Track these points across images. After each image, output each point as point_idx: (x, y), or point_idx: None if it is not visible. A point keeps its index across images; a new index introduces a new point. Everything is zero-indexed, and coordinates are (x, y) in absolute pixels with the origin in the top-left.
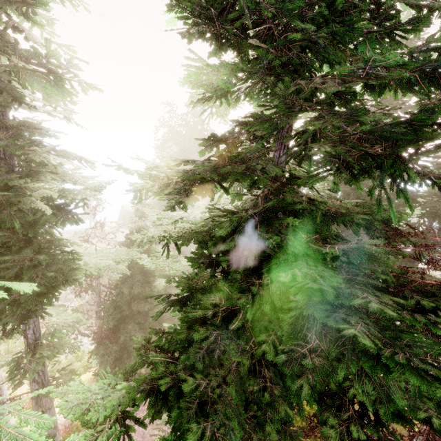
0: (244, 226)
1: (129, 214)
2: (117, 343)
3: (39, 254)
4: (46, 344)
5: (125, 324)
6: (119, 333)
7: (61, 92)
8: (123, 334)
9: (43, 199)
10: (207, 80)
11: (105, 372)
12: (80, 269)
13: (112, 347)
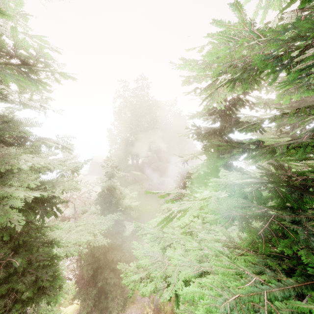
0: None
1: (97, 164)
2: (95, 286)
3: (17, 254)
4: None
5: (102, 270)
6: (97, 276)
7: (34, 83)
8: (101, 280)
9: None
10: (240, 56)
11: (87, 312)
12: (60, 276)
13: (92, 291)
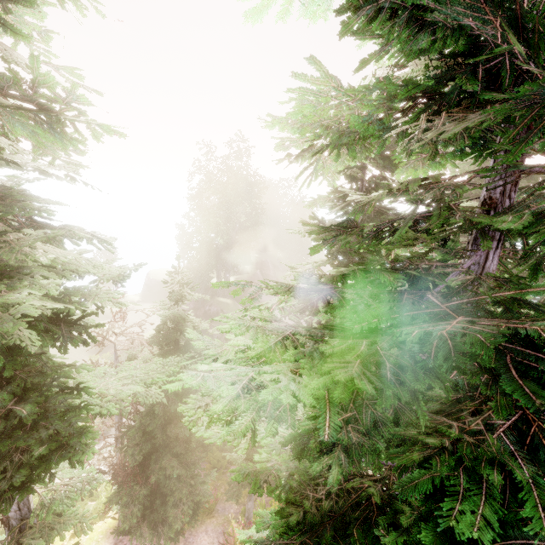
0: (535, 510)
1: (156, 284)
2: (146, 483)
3: (23, 401)
4: (39, 523)
5: (158, 456)
6: (149, 467)
7: (60, 139)
8: (155, 472)
9: (27, 317)
10: (331, 117)
11: (130, 527)
12: (90, 430)
13: (140, 491)
